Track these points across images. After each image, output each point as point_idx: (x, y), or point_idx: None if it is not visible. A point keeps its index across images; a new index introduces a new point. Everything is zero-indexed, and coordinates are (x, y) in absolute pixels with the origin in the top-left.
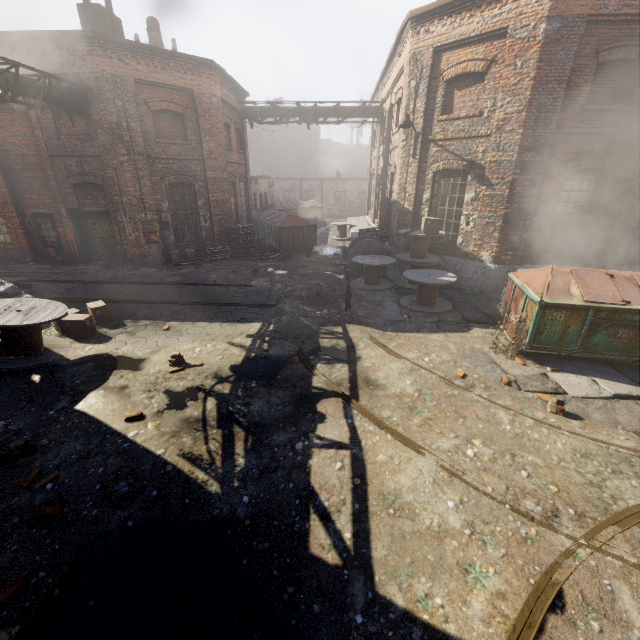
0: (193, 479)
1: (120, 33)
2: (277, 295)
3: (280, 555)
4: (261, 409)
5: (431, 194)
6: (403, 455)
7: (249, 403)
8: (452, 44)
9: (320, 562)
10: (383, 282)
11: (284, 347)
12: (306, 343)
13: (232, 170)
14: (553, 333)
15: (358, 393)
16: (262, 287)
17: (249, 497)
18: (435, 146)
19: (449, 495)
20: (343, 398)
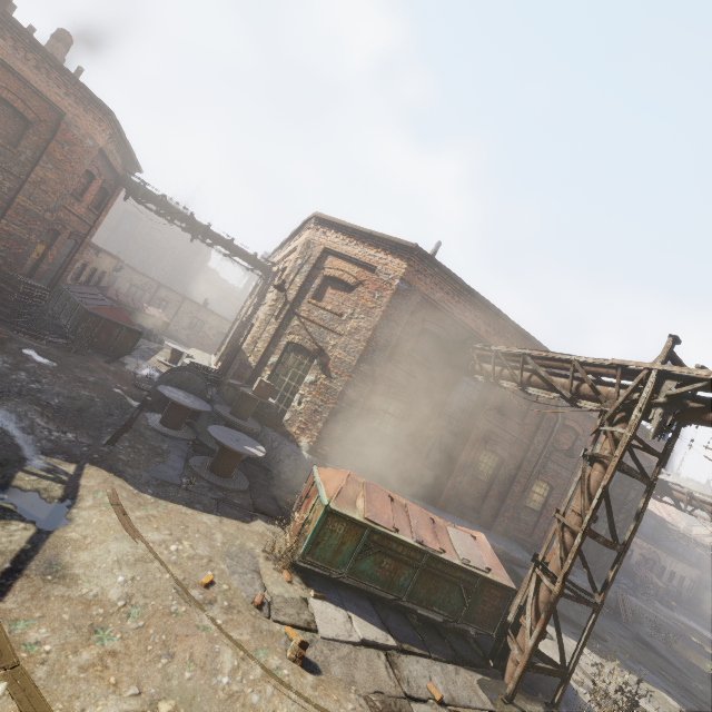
0: None
1: (3, 1)
2: (6, 386)
3: None
4: None
5: (278, 360)
6: None
7: None
8: (338, 253)
9: None
10: (185, 430)
11: None
12: None
13: (65, 218)
14: (329, 547)
15: (13, 584)
16: None
17: None
18: (298, 320)
19: None
20: None
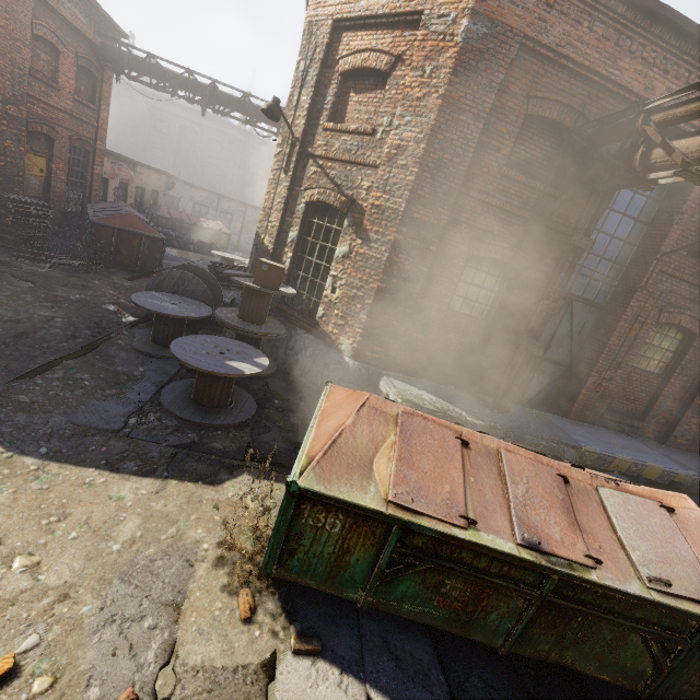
0: None
1: None
2: None
3: None
4: None
5: (299, 234)
6: None
7: None
8: (356, 21)
9: None
10: None
11: None
12: None
13: (48, 116)
14: (317, 557)
15: None
16: None
17: None
18: (314, 164)
19: None
20: None
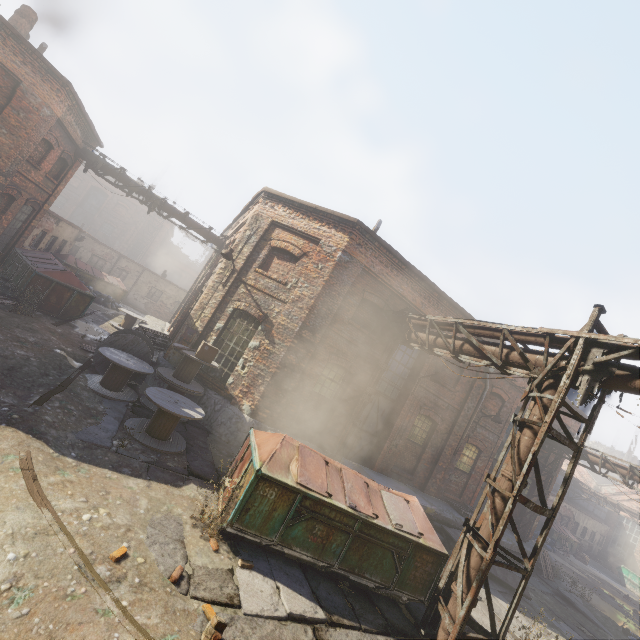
0: None
1: None
2: None
3: None
4: None
5: (224, 325)
6: None
7: None
8: (285, 226)
9: None
10: (126, 391)
11: None
12: None
13: (21, 184)
14: (260, 513)
15: None
16: None
17: None
18: (245, 288)
19: None
20: None
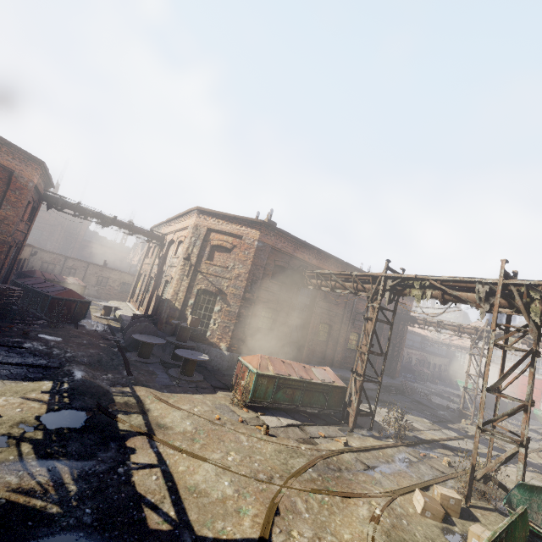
0: (31, 506)
1: None
2: (58, 359)
3: (129, 536)
4: (78, 449)
5: (194, 301)
6: (195, 464)
7: (66, 445)
8: (217, 230)
9: (159, 531)
10: (152, 357)
11: (86, 401)
12: (103, 399)
13: (15, 236)
14: (262, 391)
15: (155, 433)
16: (38, 350)
17: (90, 509)
18: (201, 275)
19: (225, 479)
20: (147, 435)
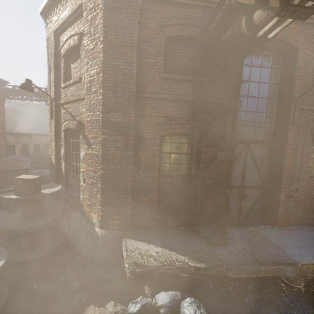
0: None
1: None
2: None
3: None
4: None
5: (66, 150)
6: None
7: None
8: (62, 27)
9: None
10: None
11: None
12: None
13: None
14: None
15: None
16: None
17: None
18: (63, 109)
19: None
20: None
